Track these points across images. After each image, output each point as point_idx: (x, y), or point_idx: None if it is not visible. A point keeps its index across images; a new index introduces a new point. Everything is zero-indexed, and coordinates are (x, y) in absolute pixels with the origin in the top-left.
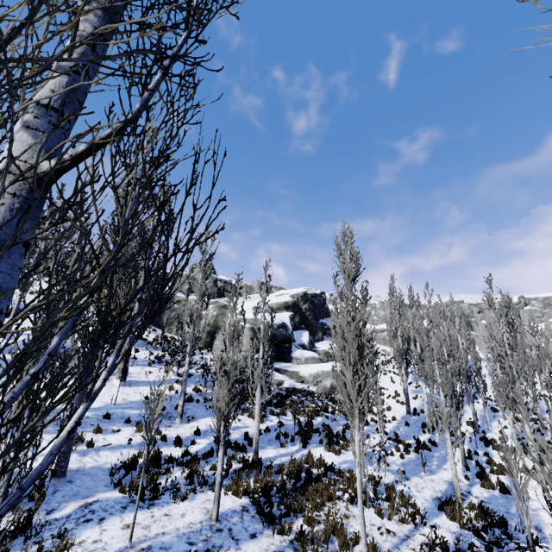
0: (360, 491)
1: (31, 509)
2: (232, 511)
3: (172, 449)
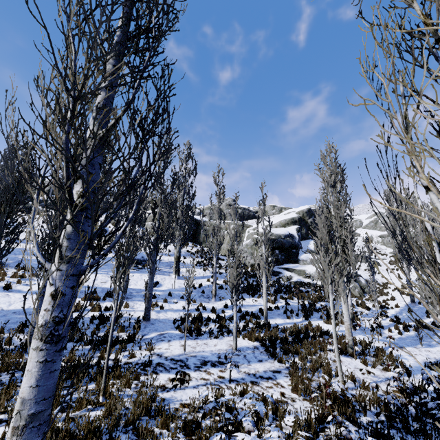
0: (335, 335)
1: (134, 330)
2: (247, 348)
3: (210, 314)
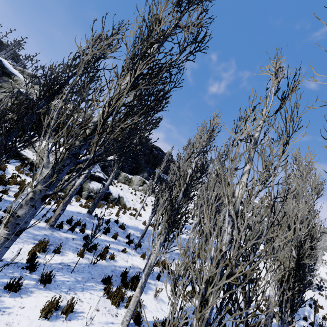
0: None
1: None
2: None
3: None
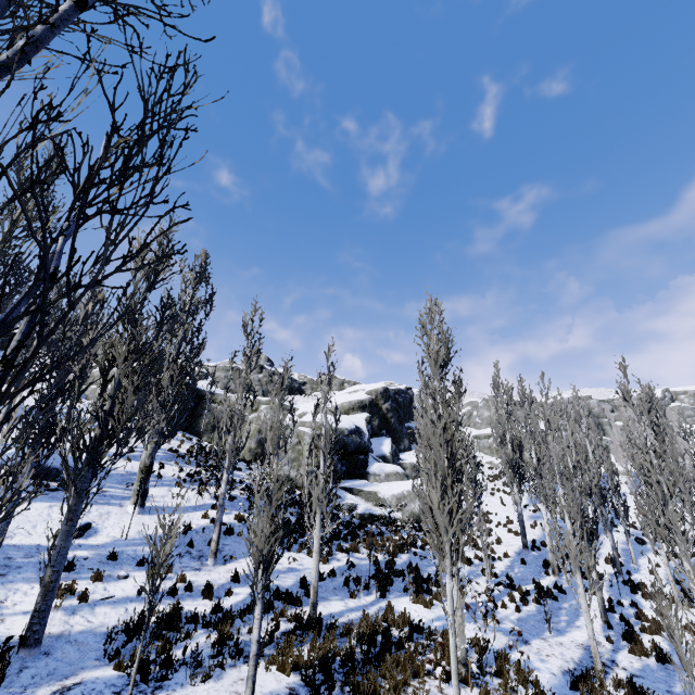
0: (455, 666)
1: None
2: None
3: (199, 603)
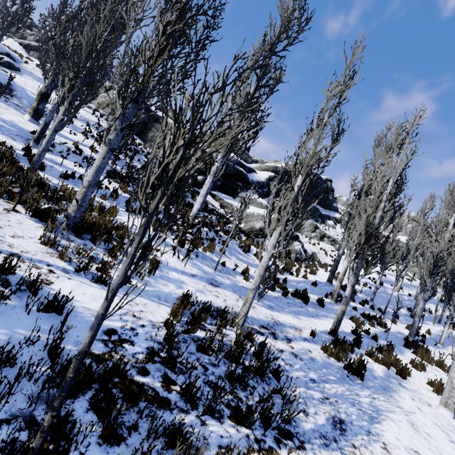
0: None
1: None
2: None
3: None
